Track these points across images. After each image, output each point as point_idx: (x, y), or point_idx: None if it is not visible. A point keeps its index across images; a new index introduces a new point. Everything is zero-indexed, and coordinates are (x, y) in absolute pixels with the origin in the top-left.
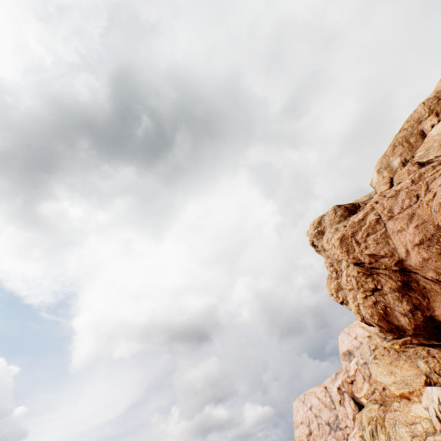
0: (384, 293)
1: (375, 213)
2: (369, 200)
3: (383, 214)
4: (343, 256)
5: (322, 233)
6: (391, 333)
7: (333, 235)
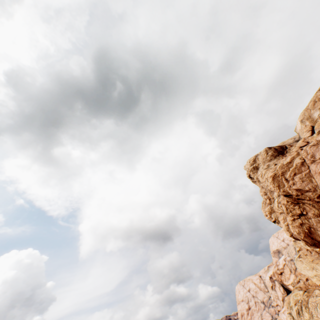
0: (309, 217)
1: (300, 157)
2: (294, 143)
3: (307, 159)
4: (275, 190)
5: (256, 169)
6: (314, 246)
7: (266, 171)
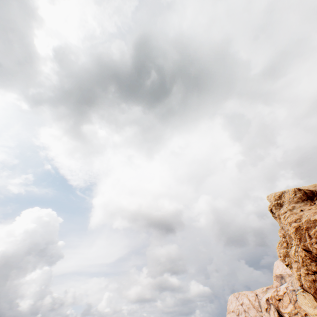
0: None
1: None
2: None
3: None
4: (295, 241)
5: (280, 205)
6: None
7: (290, 215)
